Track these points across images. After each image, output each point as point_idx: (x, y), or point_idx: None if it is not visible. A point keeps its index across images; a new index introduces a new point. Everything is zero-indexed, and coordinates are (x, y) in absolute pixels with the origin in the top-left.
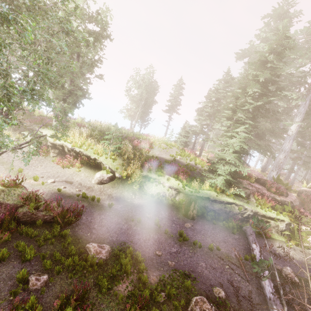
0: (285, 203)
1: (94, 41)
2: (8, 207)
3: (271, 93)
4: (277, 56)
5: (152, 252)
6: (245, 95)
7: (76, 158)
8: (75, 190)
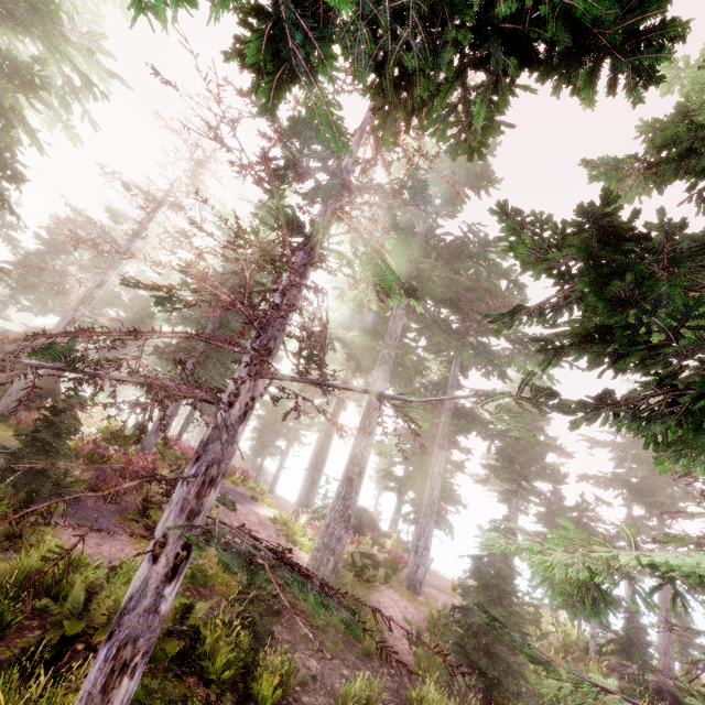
0: None
1: None
2: None
3: None
4: None
5: None
6: None
7: None
8: None
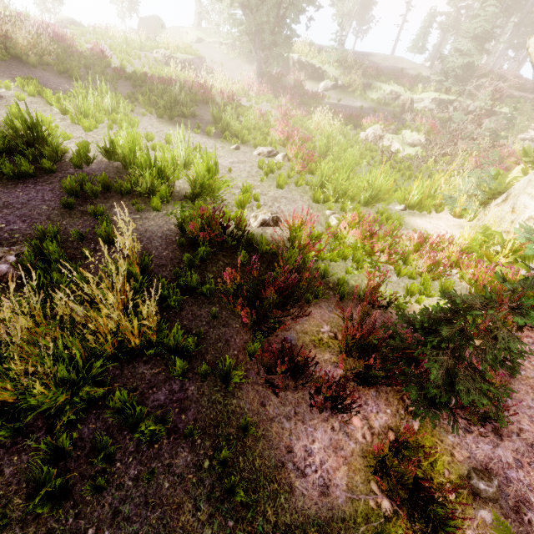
0: (524, 100)
1: None
2: (291, 84)
3: None
4: None
5: None
6: None
7: (298, 72)
8: None
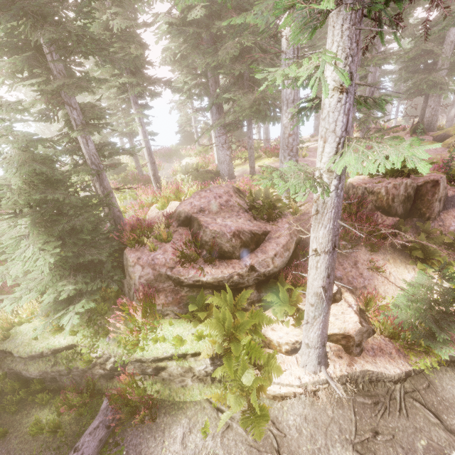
0: (233, 280)
1: None
2: None
3: None
4: None
5: None
6: None
7: None
8: None
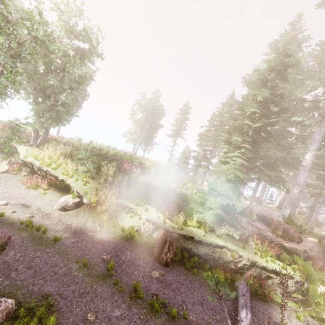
0: (296, 252)
1: (82, 57)
2: None
3: (272, 114)
4: (278, 75)
5: (83, 315)
6: (244, 116)
7: (46, 178)
8: (25, 216)
